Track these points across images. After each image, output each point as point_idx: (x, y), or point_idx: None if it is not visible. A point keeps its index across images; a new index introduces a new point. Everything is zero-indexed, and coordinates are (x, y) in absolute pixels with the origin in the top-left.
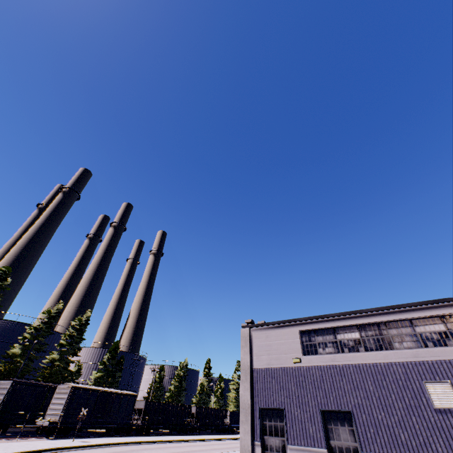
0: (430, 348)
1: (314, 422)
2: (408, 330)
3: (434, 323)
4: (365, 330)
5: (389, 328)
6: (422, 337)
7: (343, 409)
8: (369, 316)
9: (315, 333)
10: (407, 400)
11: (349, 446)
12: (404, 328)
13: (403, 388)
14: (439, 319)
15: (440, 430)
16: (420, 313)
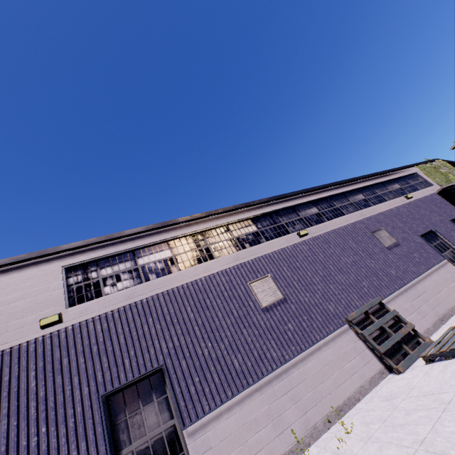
0: (249, 248)
1: (86, 434)
2: (226, 236)
3: (247, 225)
4: (179, 245)
5: (207, 238)
6: (240, 240)
7: (150, 369)
8: (184, 227)
9: (98, 265)
10: (236, 313)
11: (160, 434)
12: (222, 234)
13: (230, 299)
14: (251, 221)
15: (271, 331)
16: (236, 217)
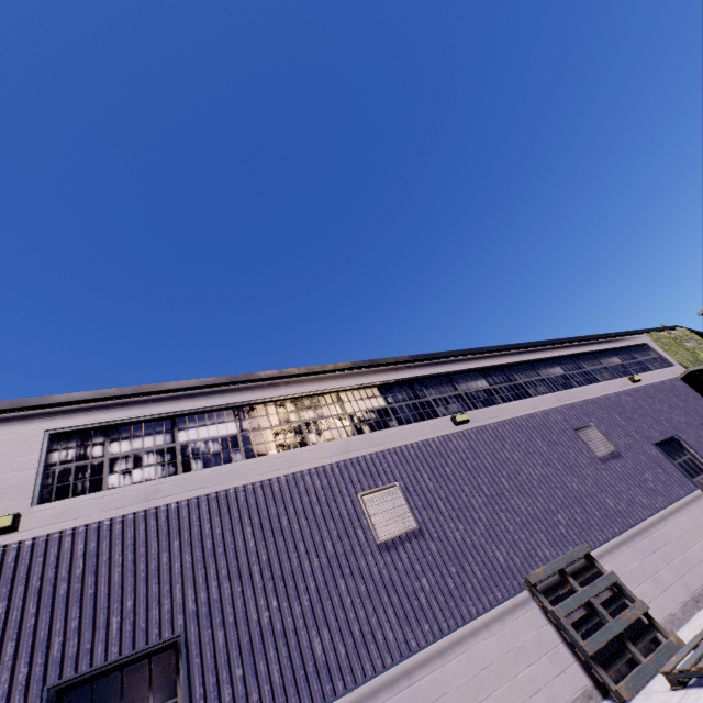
0: (369, 433)
1: None
2: (333, 409)
3: (371, 396)
4: (253, 416)
5: (302, 409)
6: (356, 419)
7: (154, 642)
8: (266, 388)
9: (108, 436)
10: (331, 546)
11: None
12: (327, 406)
13: (324, 520)
14: (377, 390)
15: (390, 589)
16: (354, 380)
